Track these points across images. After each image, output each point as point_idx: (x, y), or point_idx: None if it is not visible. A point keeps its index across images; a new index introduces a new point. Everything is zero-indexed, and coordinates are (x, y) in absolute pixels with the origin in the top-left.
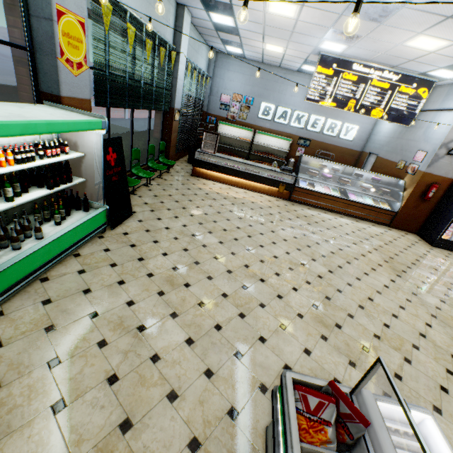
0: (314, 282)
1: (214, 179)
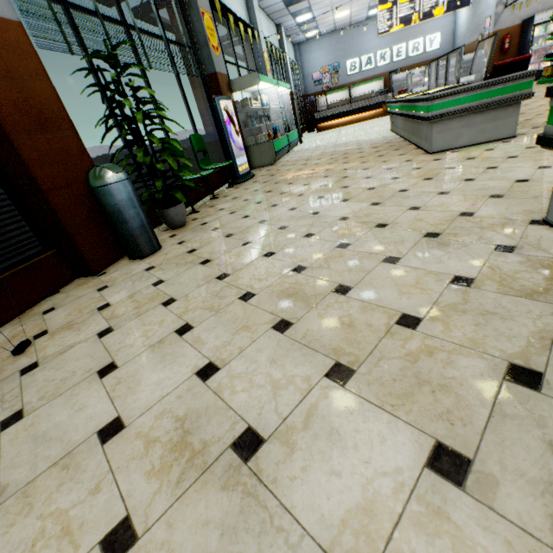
0: None
1: (333, 127)
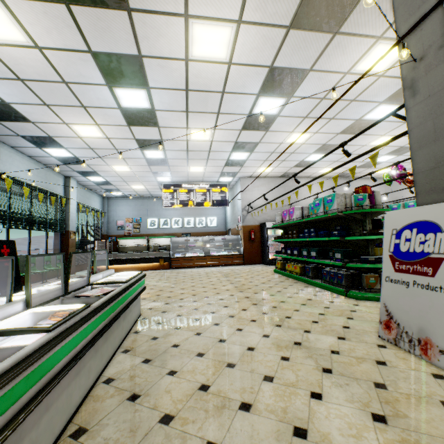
0: (157, 288)
1: None
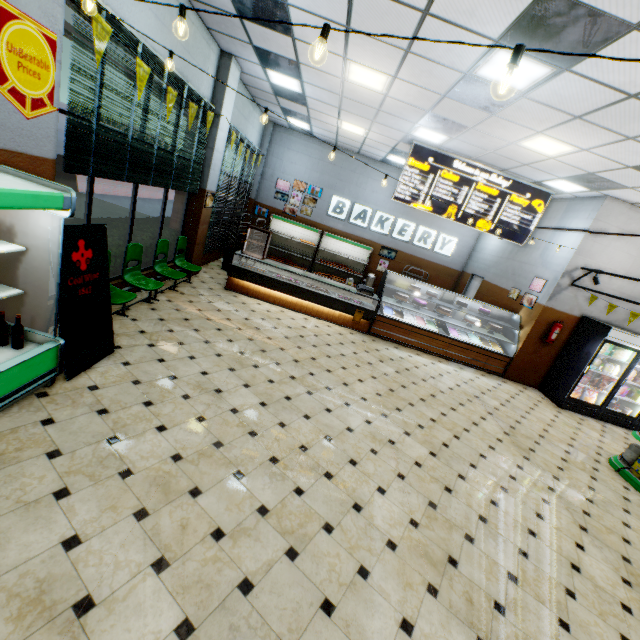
0: (410, 475)
1: (259, 296)
